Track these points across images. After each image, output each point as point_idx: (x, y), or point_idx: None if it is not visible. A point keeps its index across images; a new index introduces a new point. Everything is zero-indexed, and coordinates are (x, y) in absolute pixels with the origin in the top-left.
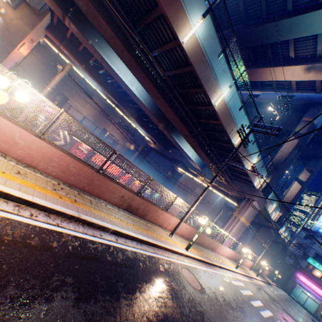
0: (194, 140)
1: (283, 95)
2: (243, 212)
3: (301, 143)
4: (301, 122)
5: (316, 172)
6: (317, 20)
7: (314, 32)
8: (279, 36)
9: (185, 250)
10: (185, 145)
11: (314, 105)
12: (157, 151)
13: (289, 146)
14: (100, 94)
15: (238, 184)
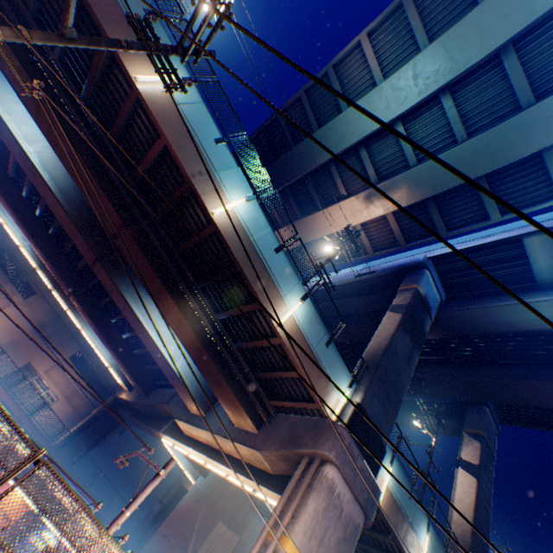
0: (130, 230)
1: (363, 274)
2: (296, 515)
3: (412, 323)
4: (398, 292)
5: (494, 445)
6: (346, 124)
7: (351, 141)
8: (314, 158)
9: None
10: (155, 321)
11: (410, 271)
12: (132, 407)
13: (389, 324)
14: (53, 294)
15: (284, 421)
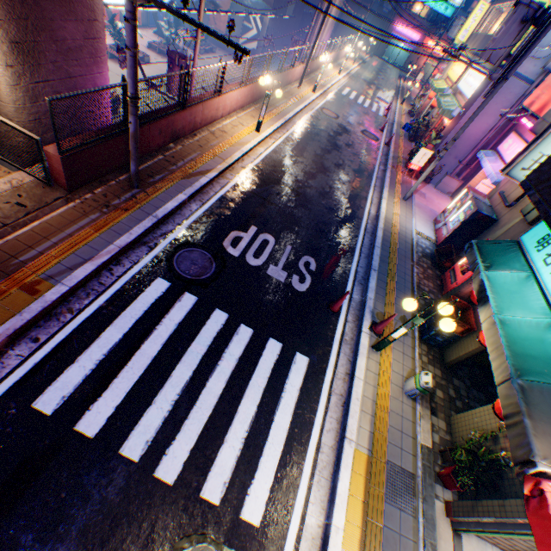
0: None
1: None
2: None
3: None
4: None
5: None
6: None
7: None
8: None
9: (314, 95)
10: None
11: None
12: None
13: None
14: None
15: None
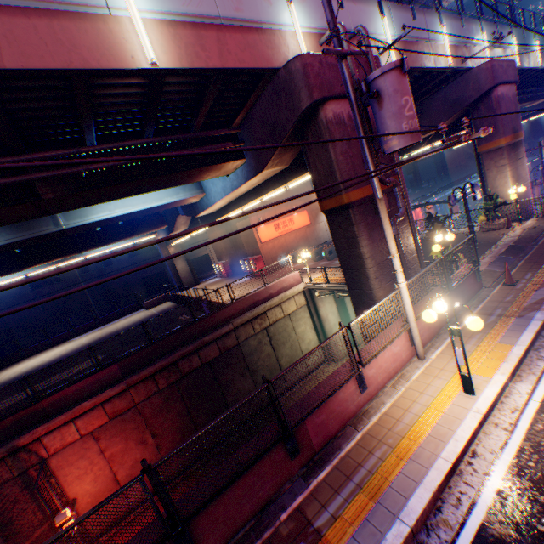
0: (520, 104)
1: None
2: None
3: None
4: None
5: None
6: None
7: None
8: None
9: None
10: None
11: None
12: None
13: None
14: None
15: None
